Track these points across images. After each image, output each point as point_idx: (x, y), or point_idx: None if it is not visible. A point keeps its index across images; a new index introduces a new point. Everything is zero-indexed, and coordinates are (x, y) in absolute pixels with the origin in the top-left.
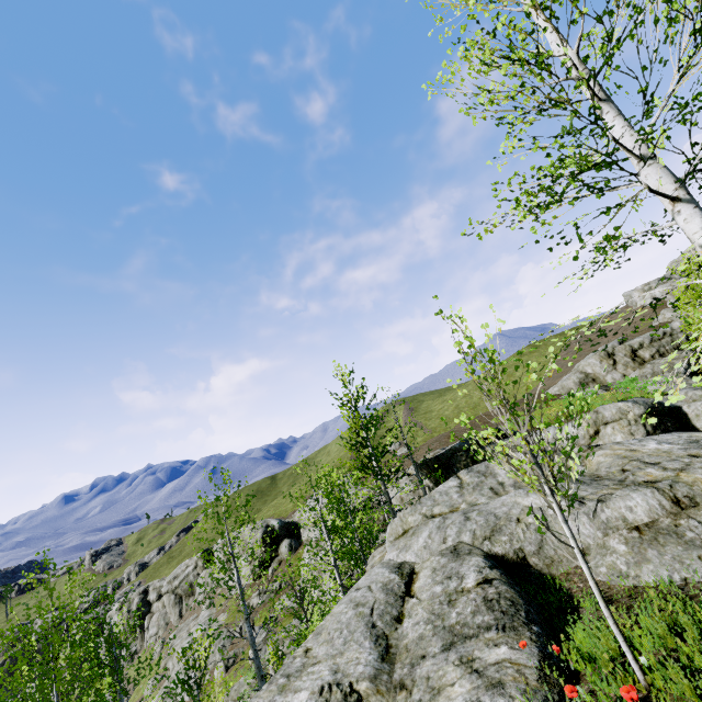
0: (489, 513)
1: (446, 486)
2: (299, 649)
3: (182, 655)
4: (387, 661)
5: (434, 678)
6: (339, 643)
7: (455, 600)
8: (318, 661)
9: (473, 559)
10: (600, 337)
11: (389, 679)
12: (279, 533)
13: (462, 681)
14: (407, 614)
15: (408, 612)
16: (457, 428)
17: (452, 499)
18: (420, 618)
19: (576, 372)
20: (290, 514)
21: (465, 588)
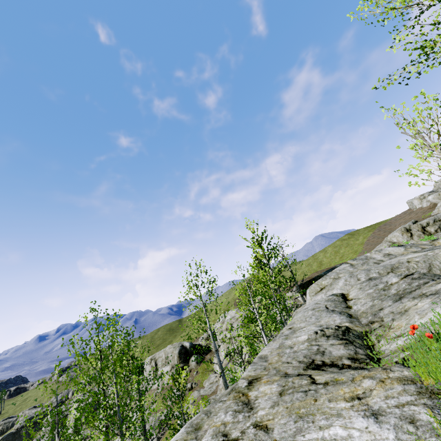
0: (384, 265)
1: (342, 267)
2: (283, 330)
3: (172, 377)
4: (354, 318)
5: (397, 310)
6: (313, 320)
7: (389, 288)
8: (303, 327)
9: (389, 275)
10: (394, 227)
11: (360, 323)
12: (189, 351)
13: (422, 301)
14: (353, 305)
15: (353, 304)
16: (312, 275)
17: (349, 270)
18: (365, 302)
19: (386, 242)
20: (195, 340)
21: (392, 283)
